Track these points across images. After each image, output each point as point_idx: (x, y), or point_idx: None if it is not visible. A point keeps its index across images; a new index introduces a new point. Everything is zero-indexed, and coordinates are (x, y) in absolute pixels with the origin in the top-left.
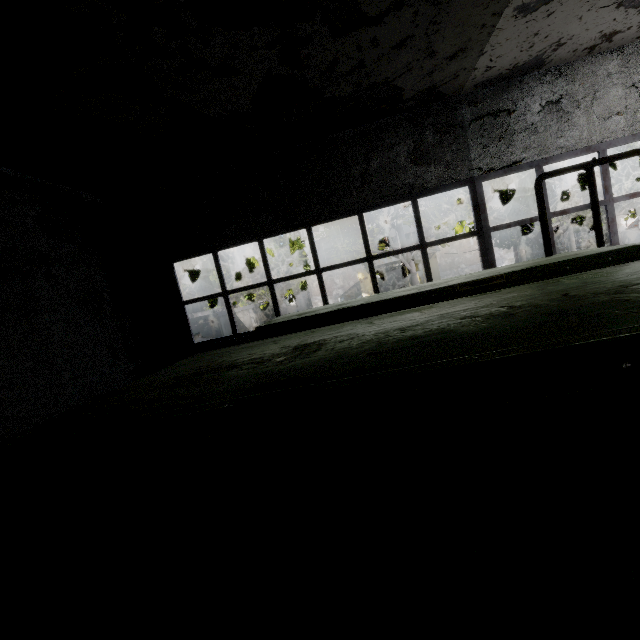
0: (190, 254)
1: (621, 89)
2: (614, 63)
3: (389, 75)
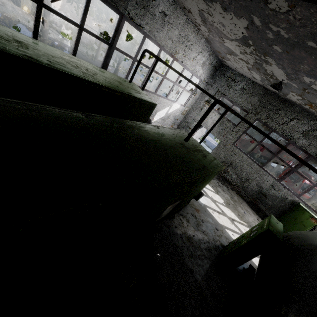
0: None
1: (178, 33)
2: (183, 21)
3: None
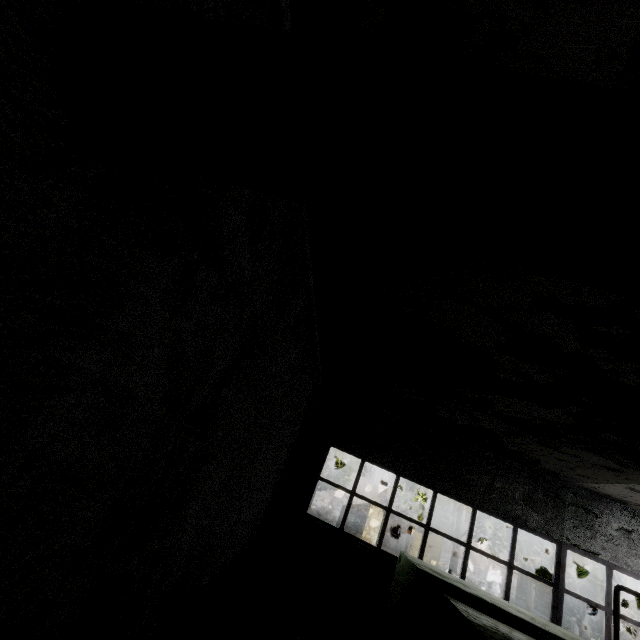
0: (347, 449)
1: None
2: None
3: (541, 459)
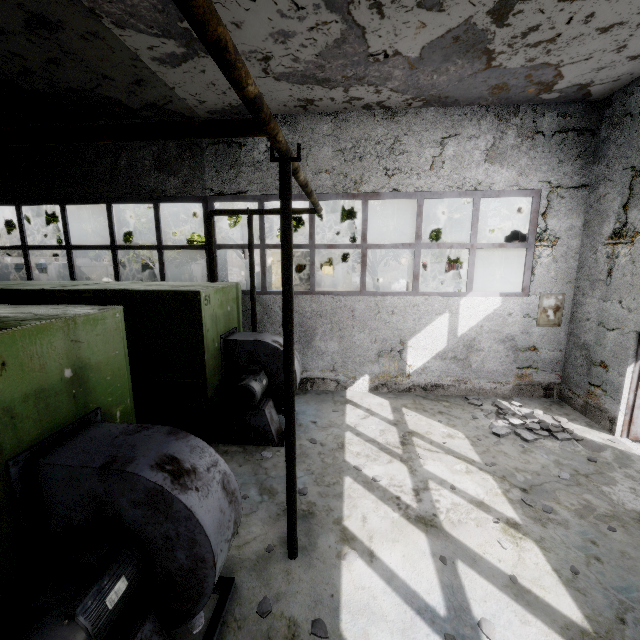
0: None
1: (331, 150)
2: (329, 125)
3: (81, 85)
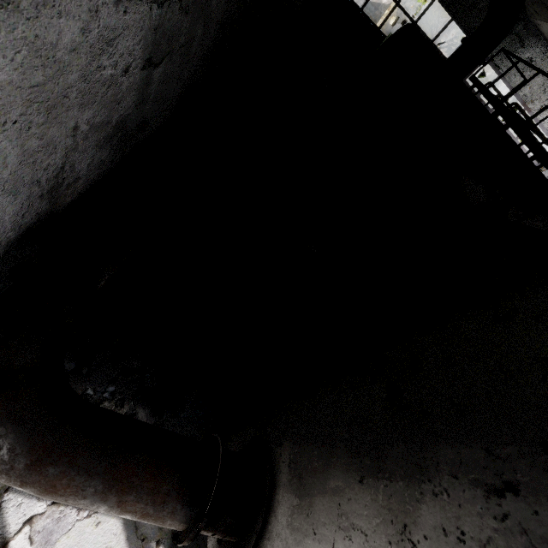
0: None
1: (541, 81)
2: None
3: None
